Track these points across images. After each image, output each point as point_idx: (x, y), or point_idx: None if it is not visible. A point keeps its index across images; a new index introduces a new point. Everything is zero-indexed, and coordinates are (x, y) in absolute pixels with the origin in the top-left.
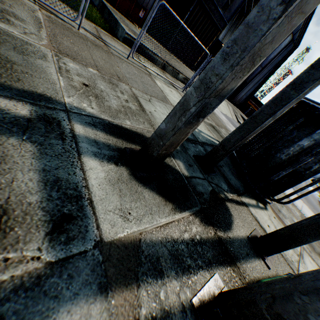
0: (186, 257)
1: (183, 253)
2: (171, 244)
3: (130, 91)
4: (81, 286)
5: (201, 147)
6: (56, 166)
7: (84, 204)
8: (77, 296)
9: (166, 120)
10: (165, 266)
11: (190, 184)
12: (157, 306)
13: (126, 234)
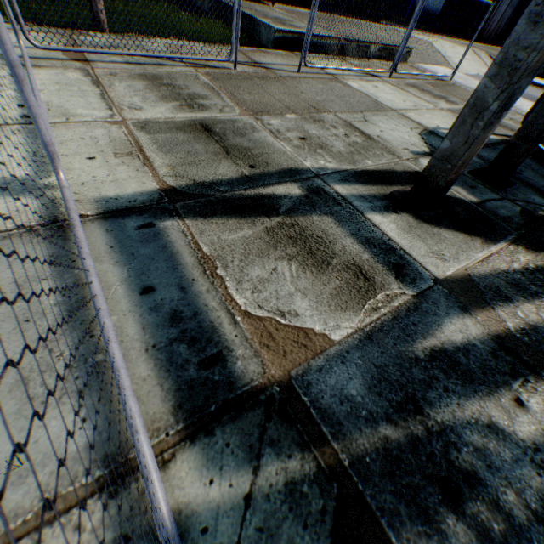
0: (527, 285)
1: (521, 282)
2: (502, 275)
3: (338, 119)
4: (446, 309)
5: None
6: (356, 229)
7: (400, 254)
8: (448, 315)
9: (449, 135)
10: (508, 294)
11: (485, 210)
12: (519, 322)
13: (452, 272)
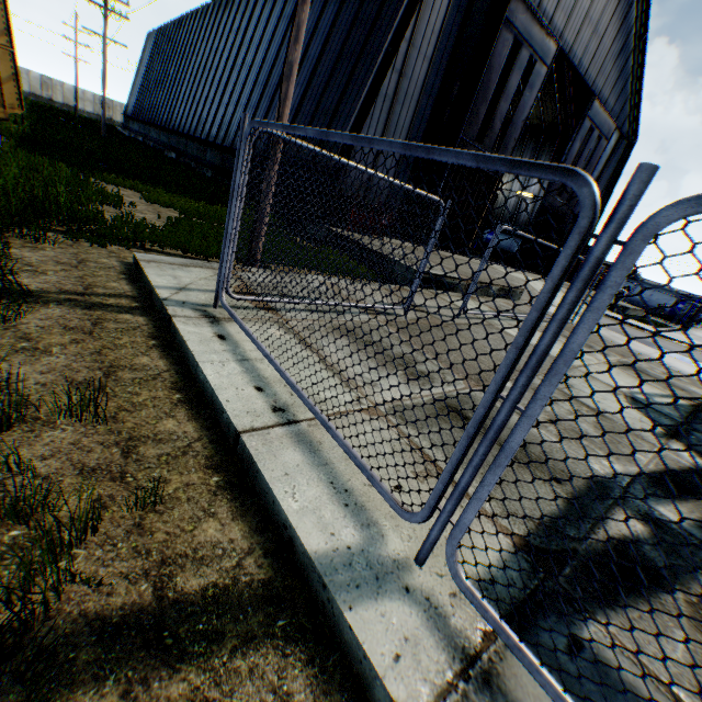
0: None
1: None
2: None
3: None
4: None
5: (697, 433)
6: None
7: None
8: None
9: None
10: None
11: None
12: None
13: None
